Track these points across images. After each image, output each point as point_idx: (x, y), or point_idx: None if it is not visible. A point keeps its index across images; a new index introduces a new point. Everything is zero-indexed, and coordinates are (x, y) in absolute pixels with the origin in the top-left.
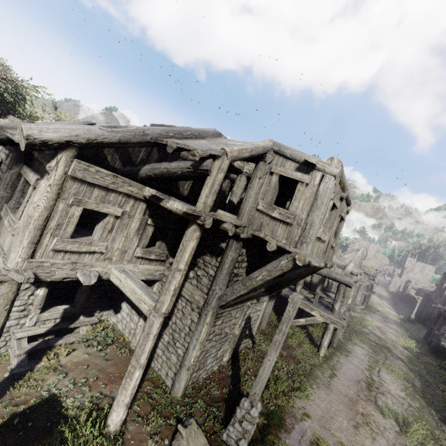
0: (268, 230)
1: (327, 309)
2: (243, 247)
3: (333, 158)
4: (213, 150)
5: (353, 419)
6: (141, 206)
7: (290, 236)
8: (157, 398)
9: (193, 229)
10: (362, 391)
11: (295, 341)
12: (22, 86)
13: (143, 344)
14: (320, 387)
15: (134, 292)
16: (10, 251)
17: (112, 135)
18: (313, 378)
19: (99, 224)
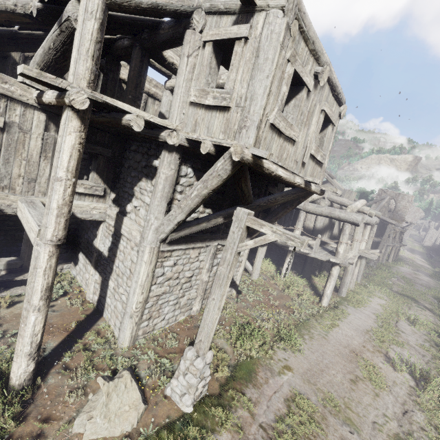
0: (203, 127)
1: (331, 254)
2: (186, 164)
3: None
4: None
5: (351, 372)
6: (38, 117)
7: (228, 127)
8: (98, 350)
9: (65, 117)
10: (370, 342)
11: (293, 291)
12: None
13: (32, 281)
14: (314, 338)
15: (27, 221)
16: None
17: None
18: (307, 328)
19: None
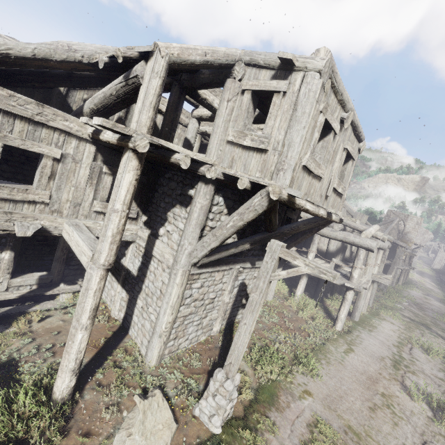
0: (240, 164)
1: (345, 278)
2: (218, 194)
3: (319, 50)
4: (141, 47)
5: (369, 399)
6: (89, 149)
7: (265, 167)
8: (127, 367)
9: (127, 157)
10: (386, 369)
11: (307, 313)
12: None
13: (83, 301)
14: (331, 363)
15: (77, 244)
16: None
17: (20, 46)
18: (323, 353)
19: (37, 170)
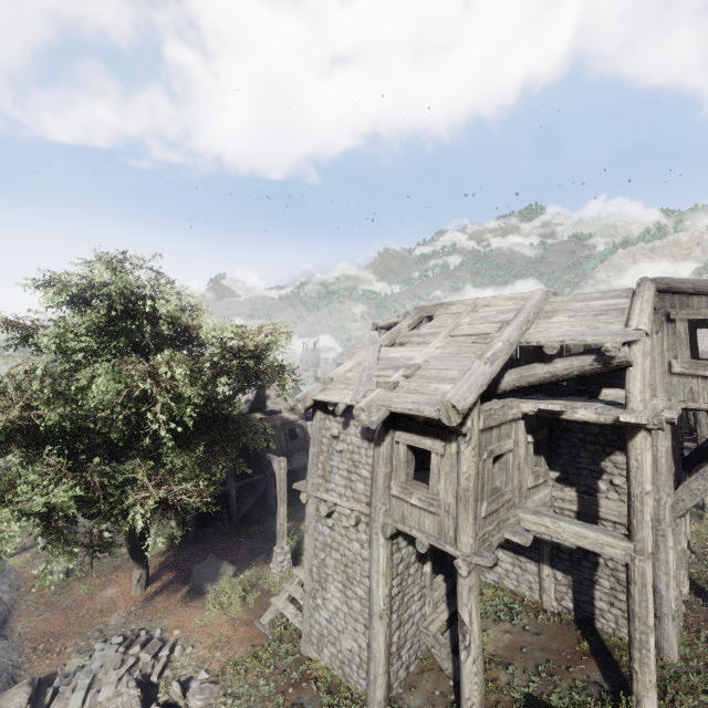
0: None
1: None
2: None
3: None
4: (627, 336)
5: None
6: (521, 425)
7: None
8: None
9: (642, 437)
10: None
11: None
12: (281, 333)
13: (643, 600)
14: None
15: (581, 536)
16: (444, 533)
17: (496, 366)
18: None
19: (494, 467)
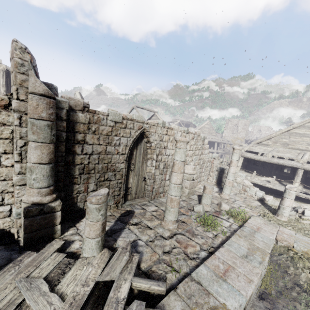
0: None
1: None
2: None
3: None
4: None
5: None
6: None
7: None
8: None
9: None
10: None
11: None
12: None
13: None
14: None
15: None
16: None
17: None
18: None
19: None
